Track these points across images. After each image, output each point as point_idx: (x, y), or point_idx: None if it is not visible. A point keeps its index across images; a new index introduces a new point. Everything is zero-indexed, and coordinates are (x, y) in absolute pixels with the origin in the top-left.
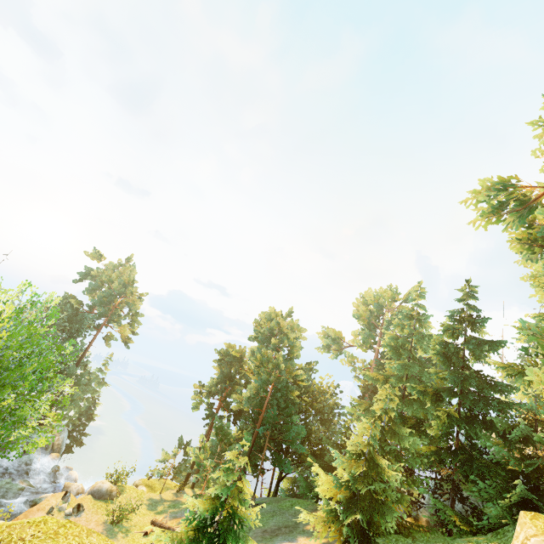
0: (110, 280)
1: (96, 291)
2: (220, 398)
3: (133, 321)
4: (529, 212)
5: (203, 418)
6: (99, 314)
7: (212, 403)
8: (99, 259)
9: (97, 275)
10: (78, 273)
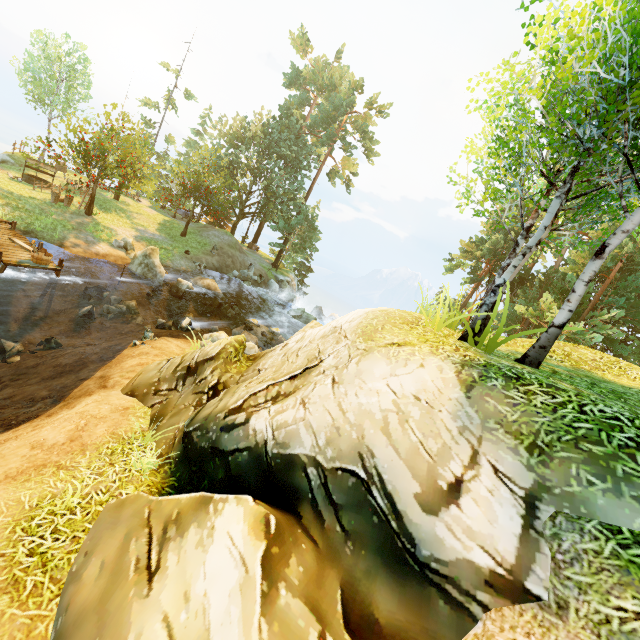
0: (331, 83)
1: (303, 107)
2: (487, 262)
3: (368, 151)
4: None
5: (469, 282)
6: (327, 136)
7: (477, 267)
8: (303, 51)
9: (306, 79)
10: (284, 73)
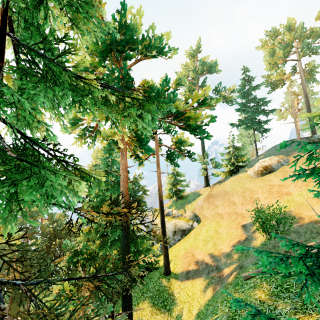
0: None
1: None
2: None
3: None
4: (95, 137)
5: None
6: None
7: None
8: None
9: None
10: None
